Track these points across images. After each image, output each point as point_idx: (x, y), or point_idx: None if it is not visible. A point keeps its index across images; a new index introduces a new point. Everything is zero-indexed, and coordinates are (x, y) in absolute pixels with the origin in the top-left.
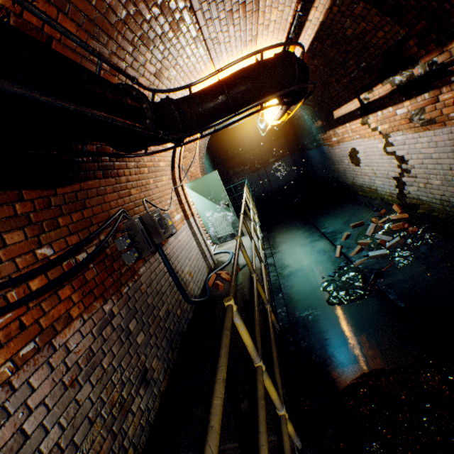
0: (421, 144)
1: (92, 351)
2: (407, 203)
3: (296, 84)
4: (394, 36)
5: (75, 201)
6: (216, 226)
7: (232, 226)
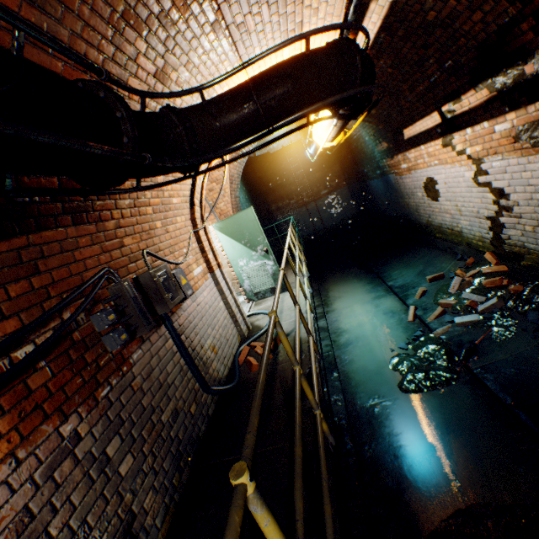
0: (530, 172)
1: (29, 513)
2: (506, 252)
3: (358, 85)
4: (498, 18)
5: (16, 264)
6: (252, 278)
7: (272, 278)
